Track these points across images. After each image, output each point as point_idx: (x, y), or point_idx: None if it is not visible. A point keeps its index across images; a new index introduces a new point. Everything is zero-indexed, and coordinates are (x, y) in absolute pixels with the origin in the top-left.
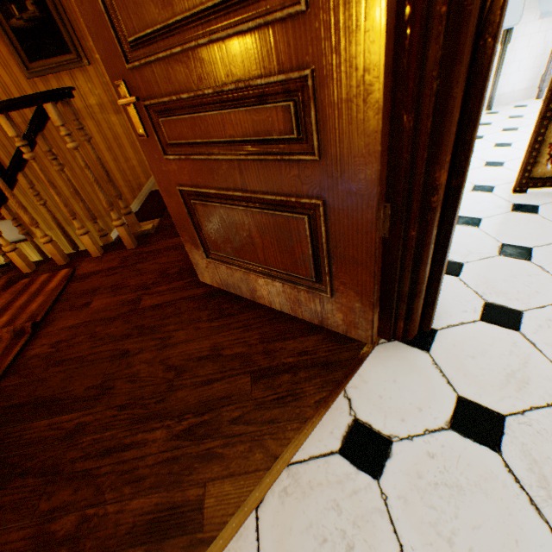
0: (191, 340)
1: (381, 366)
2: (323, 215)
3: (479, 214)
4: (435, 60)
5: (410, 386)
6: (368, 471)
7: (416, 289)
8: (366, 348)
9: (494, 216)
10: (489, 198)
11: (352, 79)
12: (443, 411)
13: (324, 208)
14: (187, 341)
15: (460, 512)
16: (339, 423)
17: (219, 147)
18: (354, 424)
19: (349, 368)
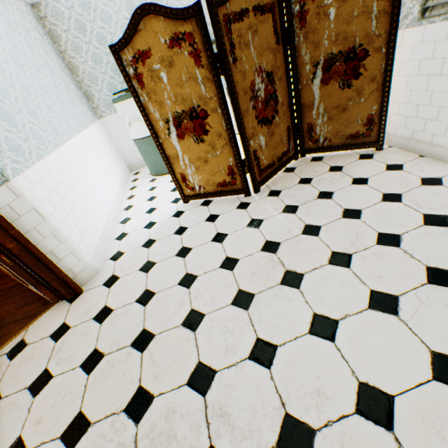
0: None
1: (50, 313)
2: None
3: (159, 219)
4: None
5: (52, 321)
6: (11, 358)
7: (47, 280)
8: (51, 306)
9: (163, 220)
10: (172, 208)
11: None
12: (54, 329)
13: None
14: None
15: (27, 366)
16: (16, 342)
17: None
18: (21, 341)
19: (38, 316)
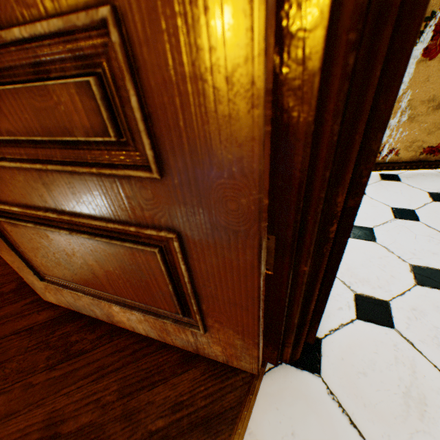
0: (14, 412)
1: (274, 411)
2: (180, 251)
3: None
4: (356, 7)
5: None
6: None
7: (305, 318)
8: (252, 383)
9: None
10: None
11: (199, 31)
12: None
13: (181, 241)
14: (8, 415)
15: None
16: None
17: (2, 148)
18: None
19: (237, 423)
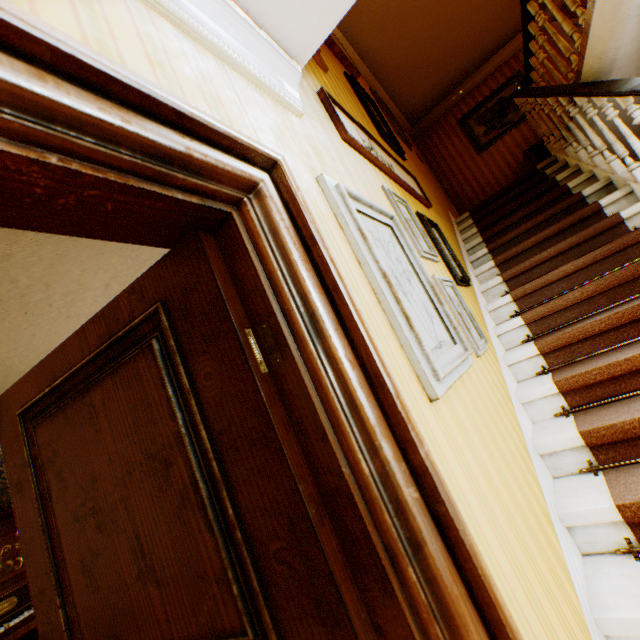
0: None
1: None
2: None
3: None
4: None
5: None
6: None
7: None
8: None
9: None
10: None
11: None
12: None
13: None
14: None
15: None
16: None
17: None
18: None
19: None
